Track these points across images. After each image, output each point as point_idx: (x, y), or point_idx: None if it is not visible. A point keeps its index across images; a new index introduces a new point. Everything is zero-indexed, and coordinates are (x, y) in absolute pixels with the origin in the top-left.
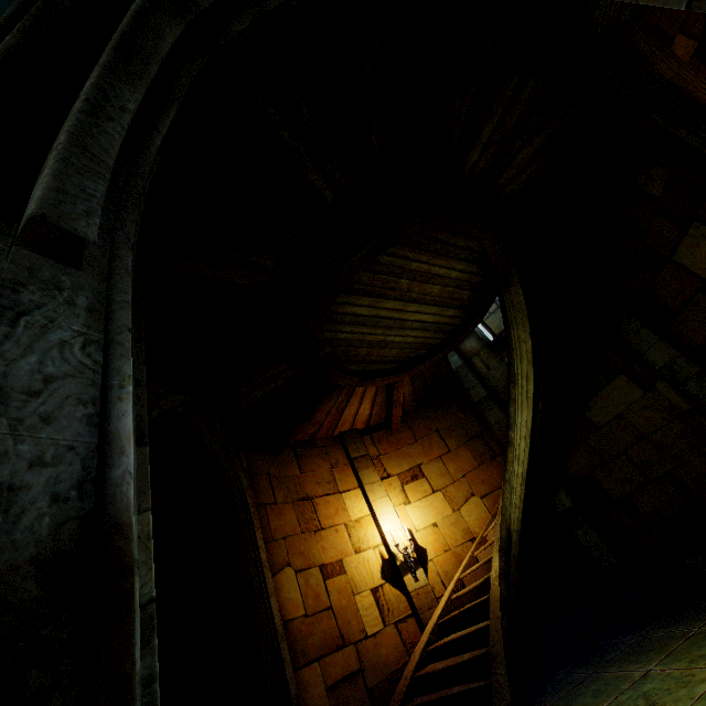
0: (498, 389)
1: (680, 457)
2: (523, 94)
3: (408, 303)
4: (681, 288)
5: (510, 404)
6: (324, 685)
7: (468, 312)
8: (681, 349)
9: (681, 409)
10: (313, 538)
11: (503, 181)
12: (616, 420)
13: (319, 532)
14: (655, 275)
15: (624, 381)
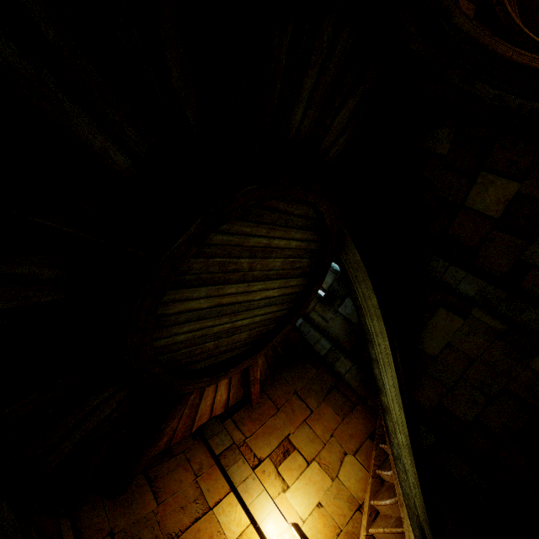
0: (339, 339)
1: (509, 372)
2: (338, 45)
3: (252, 283)
4: (476, 228)
5: (373, 365)
6: None
7: (308, 278)
8: (486, 279)
9: (498, 330)
10: None
11: (326, 144)
12: (446, 349)
13: None
14: (451, 220)
15: (445, 312)
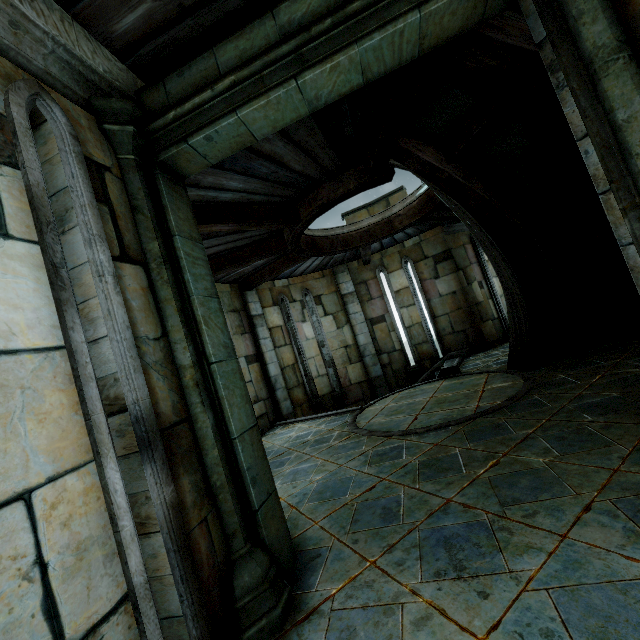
0: None
1: None
2: None
3: None
4: None
5: None
6: None
7: None
8: None
9: None
10: None
11: None
12: None
13: None
14: None
15: None
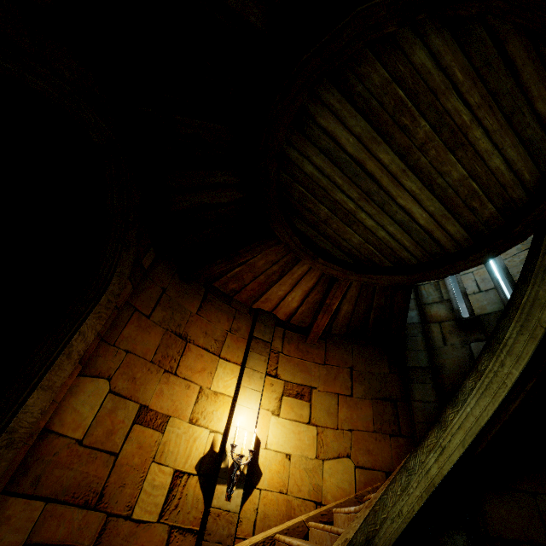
0: (443, 369)
1: None
2: None
3: (409, 172)
4: None
5: (470, 375)
6: (27, 537)
7: (473, 243)
8: None
9: None
10: (158, 375)
11: None
12: None
13: (169, 374)
14: None
15: None
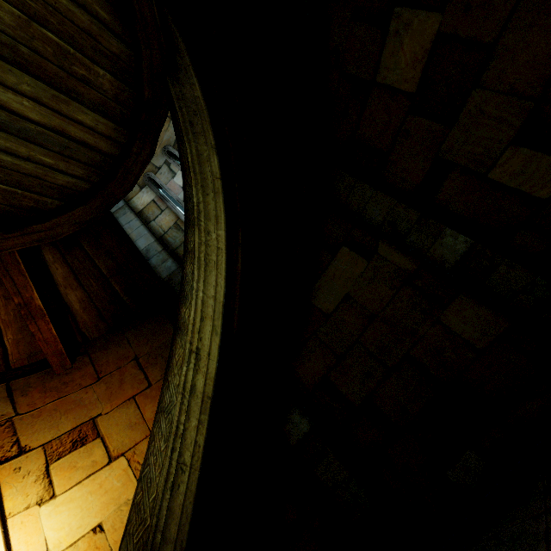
0: None
1: (415, 331)
2: None
3: None
4: (388, 118)
5: (186, 260)
6: None
7: (128, 134)
8: (397, 196)
9: (407, 272)
10: None
11: None
12: (344, 303)
13: None
14: (361, 112)
15: (347, 253)
